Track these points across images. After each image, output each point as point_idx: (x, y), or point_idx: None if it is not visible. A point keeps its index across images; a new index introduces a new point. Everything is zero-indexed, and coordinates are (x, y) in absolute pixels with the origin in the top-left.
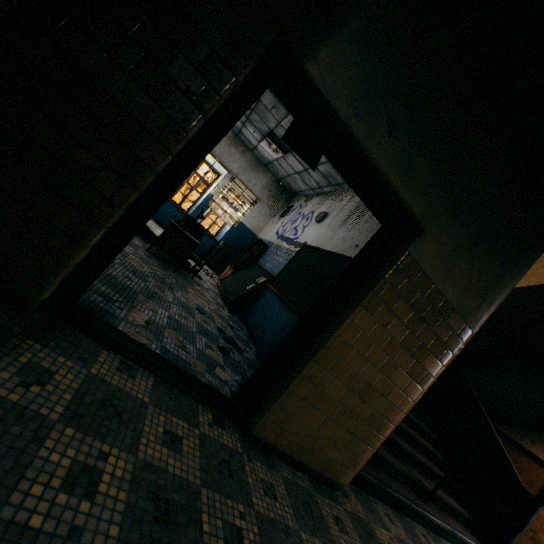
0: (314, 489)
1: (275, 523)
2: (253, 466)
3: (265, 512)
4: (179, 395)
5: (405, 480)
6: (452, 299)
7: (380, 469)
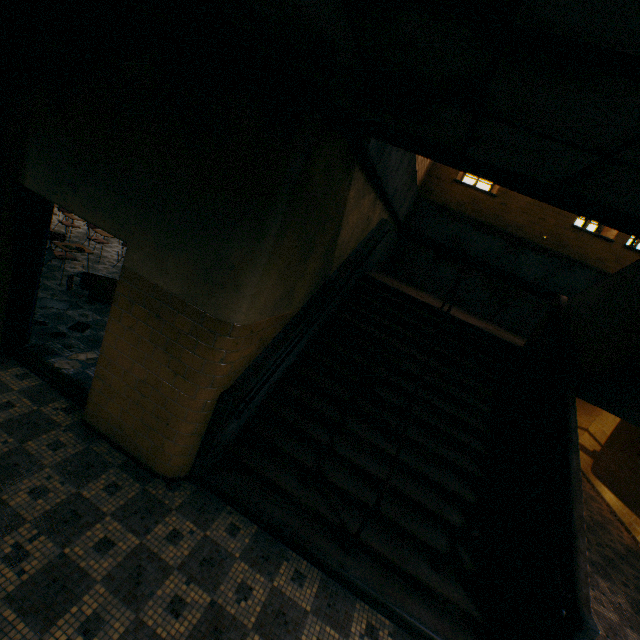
0: (123, 466)
1: (32, 456)
2: (64, 434)
3: (31, 449)
4: (52, 393)
5: (318, 517)
6: (178, 292)
7: (277, 494)
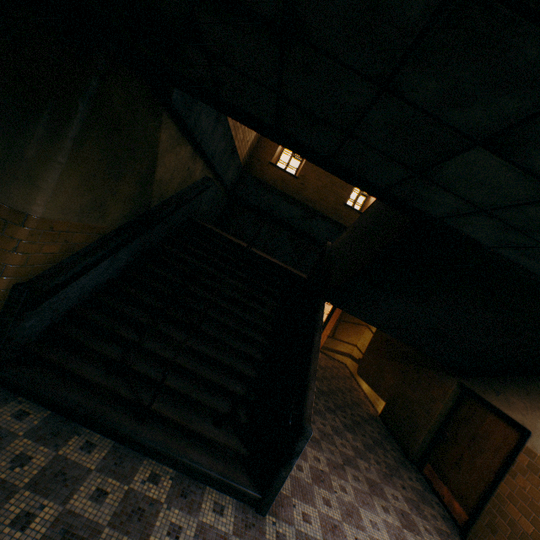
0: None
1: None
2: None
3: None
4: None
5: (118, 398)
6: None
7: (78, 384)
